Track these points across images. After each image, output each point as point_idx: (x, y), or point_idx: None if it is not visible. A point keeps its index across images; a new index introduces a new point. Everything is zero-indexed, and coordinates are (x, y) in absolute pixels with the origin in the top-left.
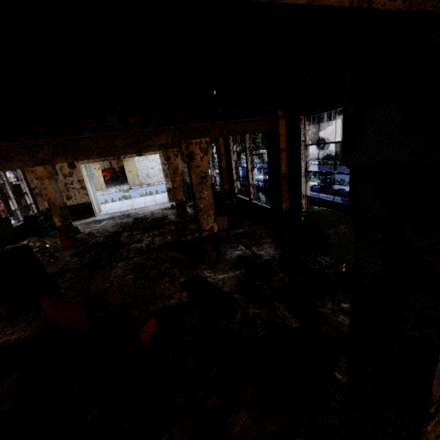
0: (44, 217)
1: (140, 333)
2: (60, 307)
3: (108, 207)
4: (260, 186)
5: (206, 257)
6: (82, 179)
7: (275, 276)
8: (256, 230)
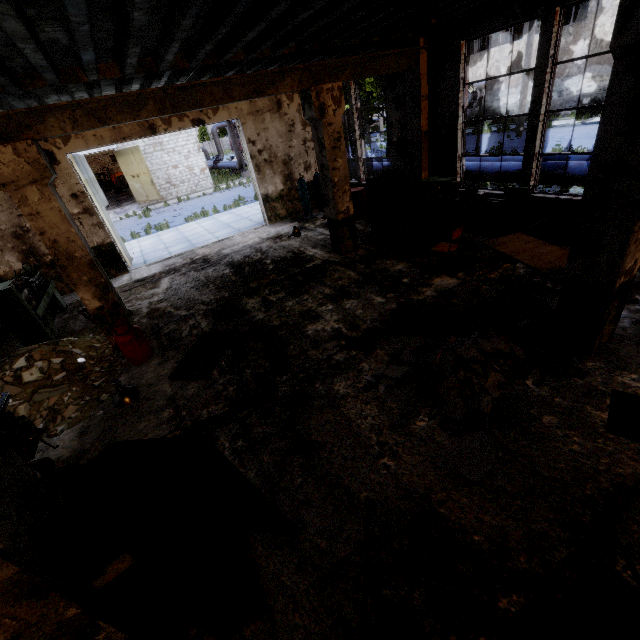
0: (28, 291)
1: None
2: None
3: (137, 250)
4: (477, 169)
5: (597, 340)
6: (80, 192)
7: None
8: None
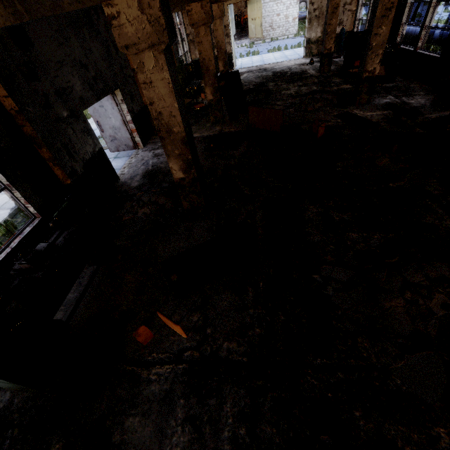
0: None
1: (318, 128)
2: (262, 113)
3: (240, 63)
4: (430, 35)
5: (357, 99)
6: (227, 25)
7: (421, 116)
8: (409, 85)
